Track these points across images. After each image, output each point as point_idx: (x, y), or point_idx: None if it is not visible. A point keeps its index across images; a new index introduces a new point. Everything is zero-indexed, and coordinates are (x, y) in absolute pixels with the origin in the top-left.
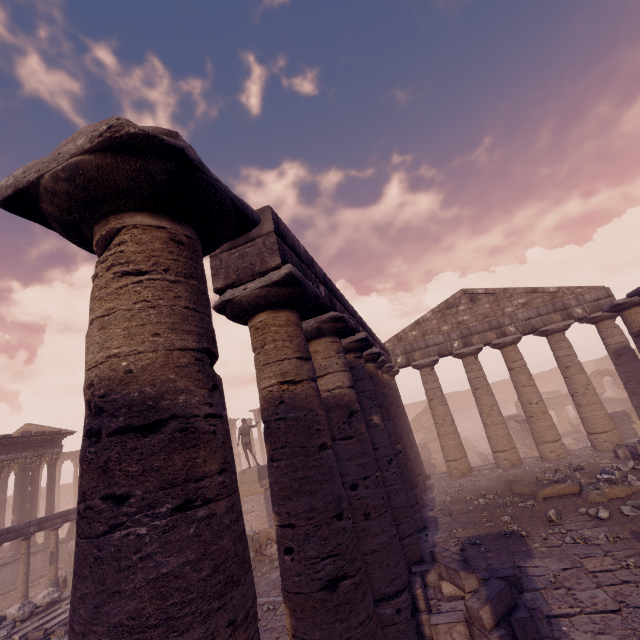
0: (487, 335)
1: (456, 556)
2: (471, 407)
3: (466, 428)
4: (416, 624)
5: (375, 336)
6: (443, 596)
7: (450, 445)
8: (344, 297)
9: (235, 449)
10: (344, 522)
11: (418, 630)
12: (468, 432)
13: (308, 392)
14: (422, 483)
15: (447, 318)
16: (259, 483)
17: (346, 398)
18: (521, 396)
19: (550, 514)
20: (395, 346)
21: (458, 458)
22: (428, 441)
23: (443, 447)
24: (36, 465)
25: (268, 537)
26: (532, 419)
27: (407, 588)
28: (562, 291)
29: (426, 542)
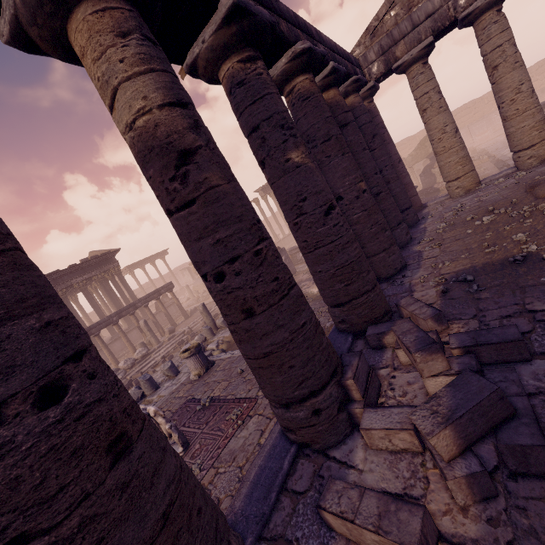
0: None
1: (427, 310)
2: (493, 112)
3: (484, 139)
4: (347, 417)
5: (316, 32)
6: (402, 363)
7: (451, 162)
8: None
9: None
10: (1, 432)
11: (351, 421)
12: (486, 143)
13: None
14: (412, 215)
15: None
16: None
17: (161, 130)
18: None
19: None
20: (367, 49)
21: (462, 175)
22: (433, 167)
23: (442, 167)
24: (110, 277)
25: None
26: None
27: (333, 380)
28: None
29: (401, 285)
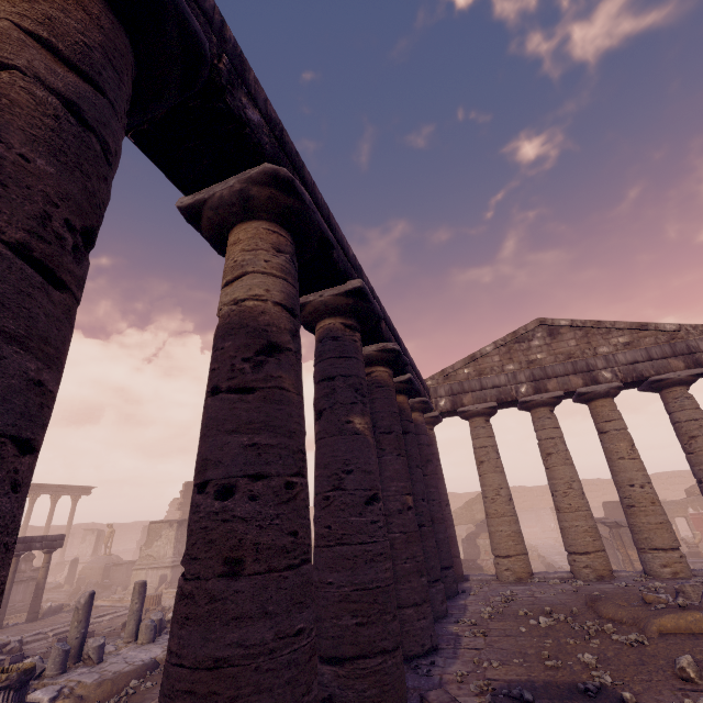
0: (570, 380)
1: None
2: (542, 508)
3: (533, 535)
4: None
5: (404, 346)
6: None
7: (503, 532)
8: (336, 223)
9: None
10: None
11: None
12: (535, 540)
13: (1, 87)
14: (452, 581)
15: (514, 355)
16: None
17: (265, 318)
18: (617, 473)
19: (683, 664)
20: (439, 385)
21: (513, 554)
22: (478, 537)
23: (492, 534)
24: None
25: None
26: (633, 510)
27: None
28: (685, 330)
29: (427, 676)
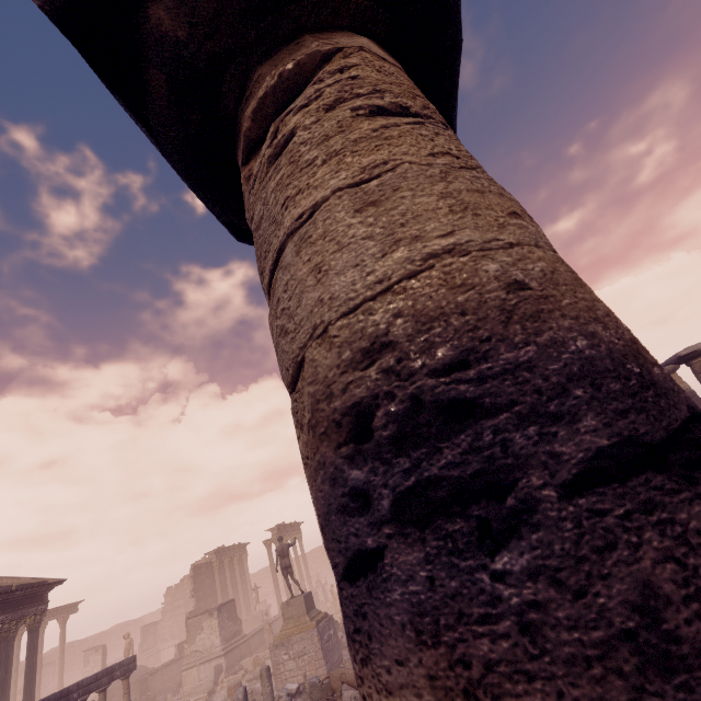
0: None
1: None
2: None
3: None
4: None
5: None
6: None
7: None
8: None
9: (247, 582)
10: None
11: None
12: None
13: None
14: None
15: None
16: (308, 615)
17: None
18: None
19: None
20: None
21: None
22: None
23: None
24: (11, 633)
25: (342, 680)
26: None
27: None
28: None
29: None
